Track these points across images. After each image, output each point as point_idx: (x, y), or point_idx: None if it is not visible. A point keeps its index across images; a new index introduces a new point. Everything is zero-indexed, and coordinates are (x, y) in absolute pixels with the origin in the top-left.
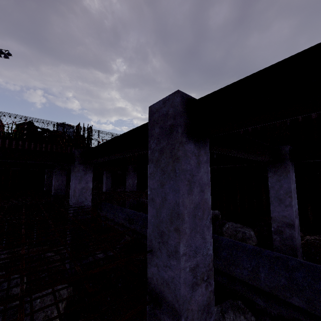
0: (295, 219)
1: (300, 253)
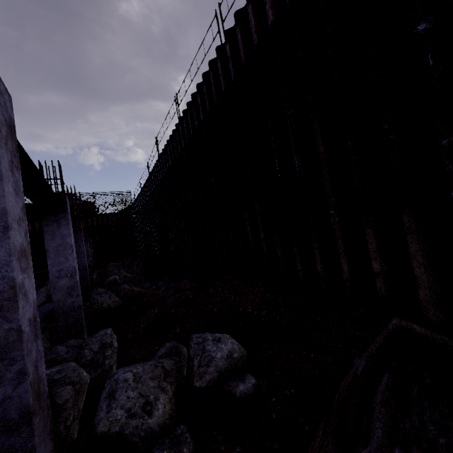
0: (54, 280)
1: (70, 317)
